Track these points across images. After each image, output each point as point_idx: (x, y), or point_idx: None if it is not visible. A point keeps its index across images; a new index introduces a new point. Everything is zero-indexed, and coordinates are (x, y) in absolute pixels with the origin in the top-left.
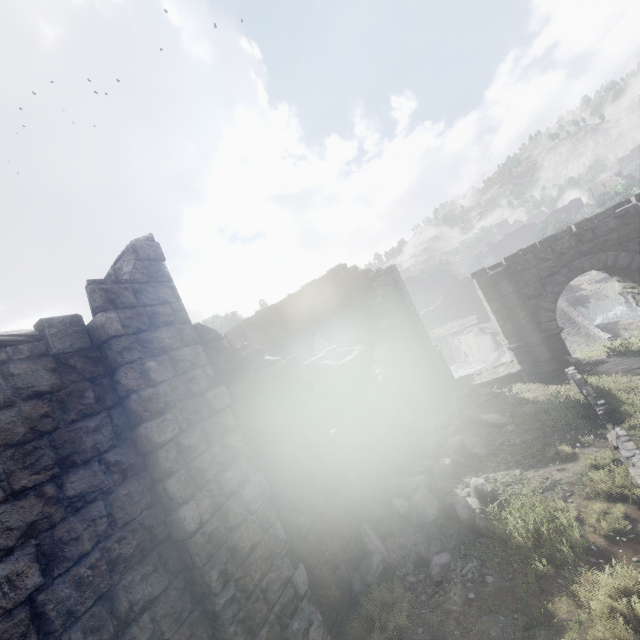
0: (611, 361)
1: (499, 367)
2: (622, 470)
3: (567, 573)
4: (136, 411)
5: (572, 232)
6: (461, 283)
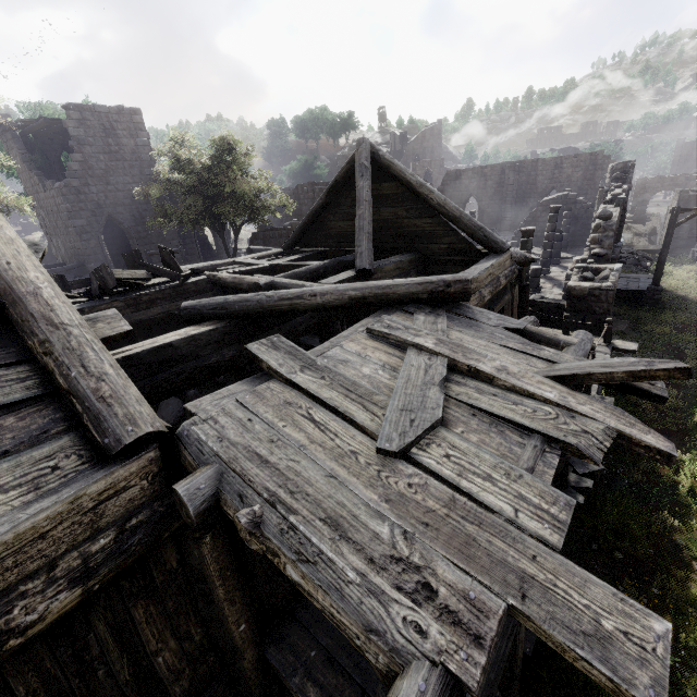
0: None
1: (651, 246)
2: (693, 267)
3: (671, 272)
4: (625, 207)
5: None
6: (638, 182)
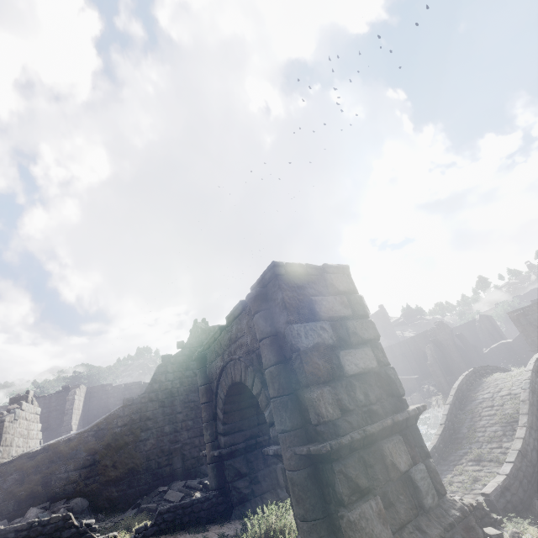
0: (202, 535)
1: None
2: None
3: None
4: None
5: (227, 326)
6: (510, 316)
